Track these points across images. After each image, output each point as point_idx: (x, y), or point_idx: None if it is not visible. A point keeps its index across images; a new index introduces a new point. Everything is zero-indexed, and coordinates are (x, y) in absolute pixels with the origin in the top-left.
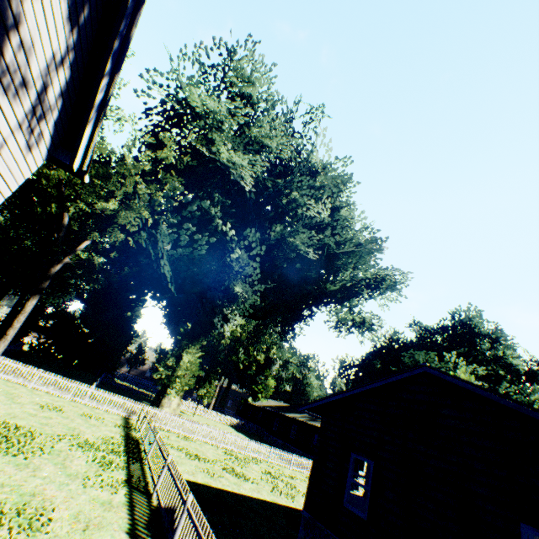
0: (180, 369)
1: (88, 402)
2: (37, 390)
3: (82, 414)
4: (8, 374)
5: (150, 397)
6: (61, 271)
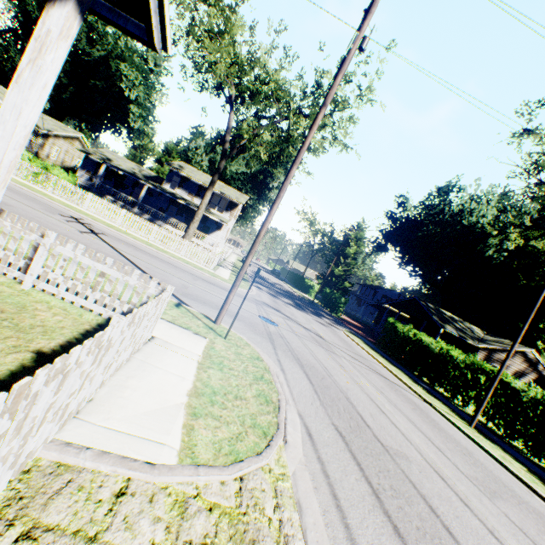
0: None
1: None
2: None
3: None
4: None
5: None
6: None
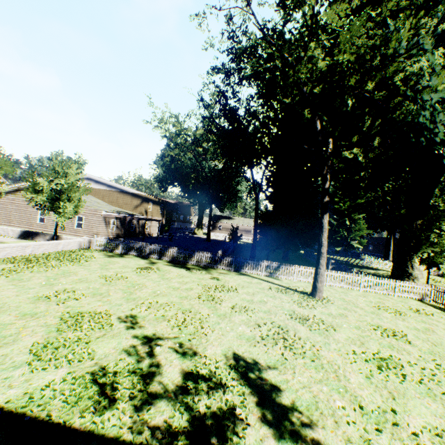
0: (441, 243)
1: (378, 291)
2: (331, 286)
3: (414, 312)
4: (306, 278)
5: (347, 262)
6: (266, 183)
